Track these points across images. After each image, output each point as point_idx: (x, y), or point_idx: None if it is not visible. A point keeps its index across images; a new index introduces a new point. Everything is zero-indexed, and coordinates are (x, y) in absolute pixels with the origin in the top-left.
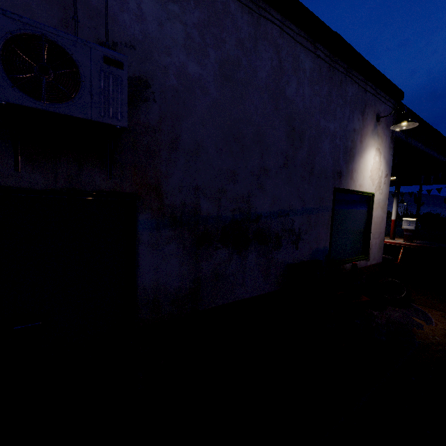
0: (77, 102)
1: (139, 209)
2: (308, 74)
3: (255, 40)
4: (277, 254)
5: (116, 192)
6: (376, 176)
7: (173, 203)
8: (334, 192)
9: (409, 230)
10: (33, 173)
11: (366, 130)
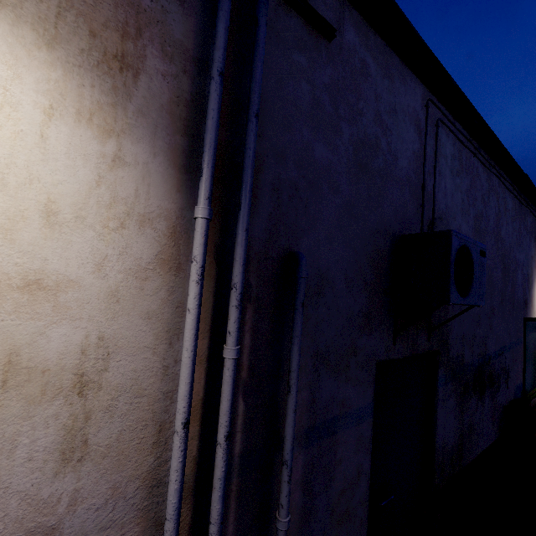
0: (471, 292)
1: (438, 365)
2: (510, 213)
3: (488, 193)
4: (498, 395)
5: (430, 351)
6: None
7: (453, 355)
8: (524, 323)
9: None
10: (399, 343)
11: None
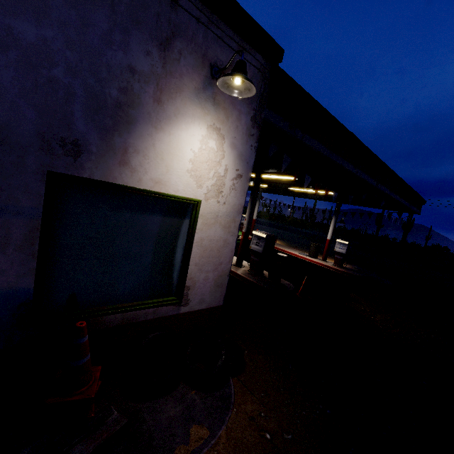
0: None
1: None
2: None
3: None
4: None
5: None
6: (210, 173)
7: None
8: (45, 180)
9: (340, 253)
10: None
11: (176, 83)
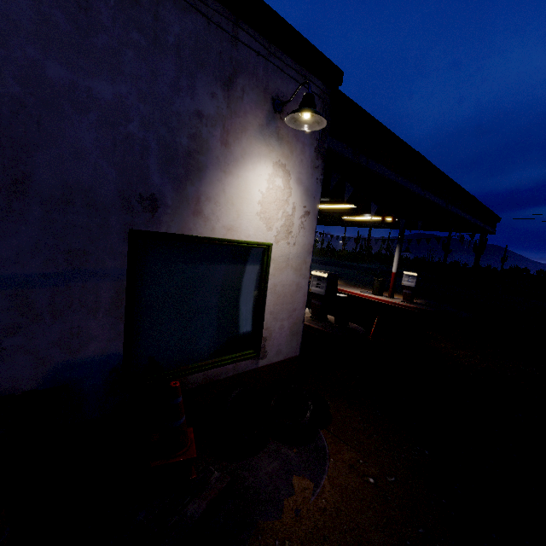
0: None
1: None
2: None
3: None
4: None
5: None
6: (278, 214)
7: None
8: (128, 240)
9: (409, 287)
10: None
11: (241, 122)
